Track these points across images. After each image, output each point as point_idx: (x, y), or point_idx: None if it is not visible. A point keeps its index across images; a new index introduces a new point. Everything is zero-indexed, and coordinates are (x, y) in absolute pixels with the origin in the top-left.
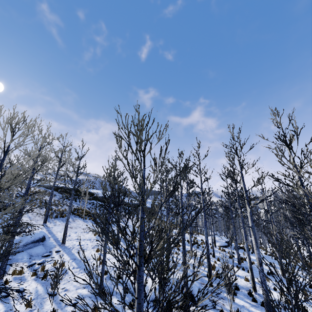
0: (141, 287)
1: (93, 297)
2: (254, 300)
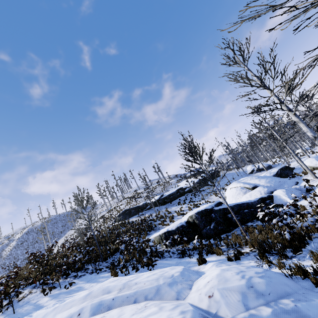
0: None
1: None
2: None
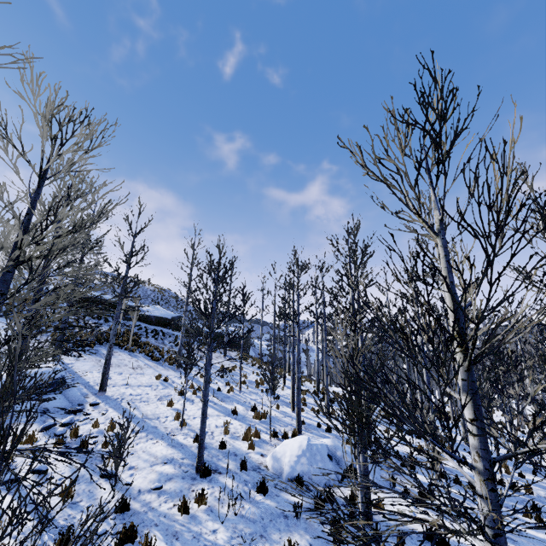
0: (479, 401)
1: (187, 478)
2: (443, 475)
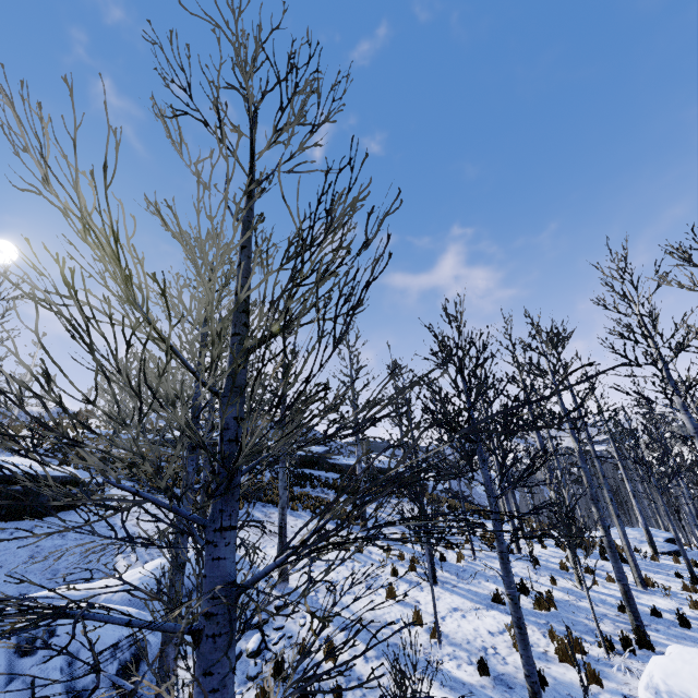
0: None
1: None
2: None
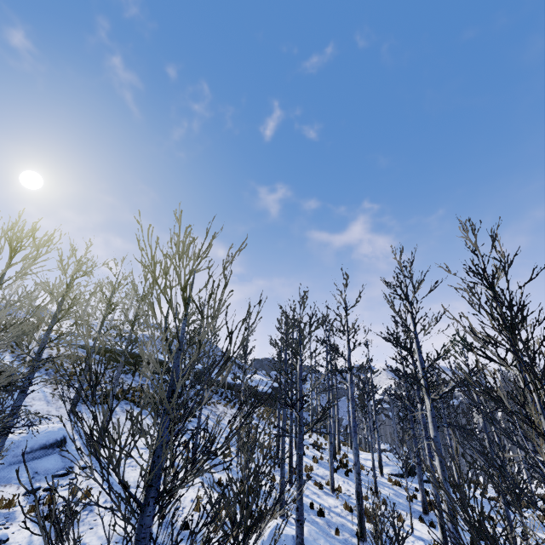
0: None
1: None
2: None
